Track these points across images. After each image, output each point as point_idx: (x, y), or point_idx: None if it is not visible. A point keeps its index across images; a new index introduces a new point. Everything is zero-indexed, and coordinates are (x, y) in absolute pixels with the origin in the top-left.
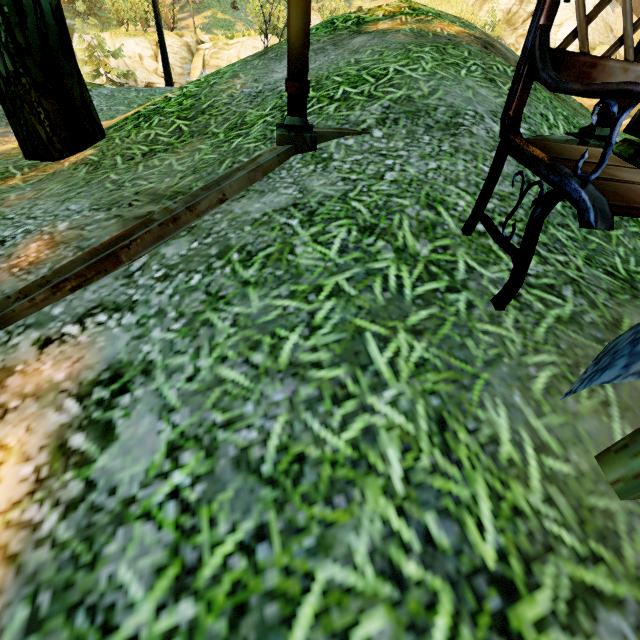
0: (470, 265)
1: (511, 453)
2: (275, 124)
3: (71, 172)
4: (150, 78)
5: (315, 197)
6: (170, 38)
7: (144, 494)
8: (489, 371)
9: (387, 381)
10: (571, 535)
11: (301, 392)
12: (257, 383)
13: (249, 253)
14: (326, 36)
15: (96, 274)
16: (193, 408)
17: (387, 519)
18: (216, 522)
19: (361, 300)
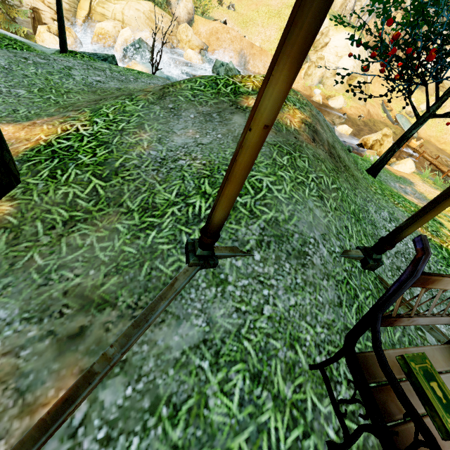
0: (314, 401)
1: None
2: (182, 222)
3: None
4: (36, 4)
5: (218, 332)
6: None
7: None
8: None
9: None
10: None
11: None
12: None
13: (175, 407)
14: (212, 99)
15: (43, 444)
16: None
17: None
18: None
19: None
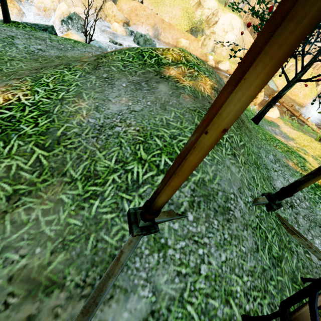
0: None
1: None
2: (123, 189)
3: None
4: None
5: (164, 300)
6: None
7: None
8: None
9: None
10: None
11: None
12: None
13: None
14: (140, 69)
15: None
16: None
17: None
18: None
19: None
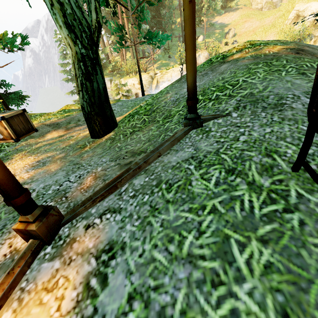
0: (299, 192)
1: None
2: (183, 115)
3: (105, 143)
4: (137, 91)
5: (202, 152)
6: (144, 75)
7: None
8: None
9: (245, 276)
10: None
11: (193, 274)
12: (171, 264)
13: (170, 184)
14: (208, 67)
15: (108, 194)
16: (140, 274)
17: None
18: None
19: (227, 216)
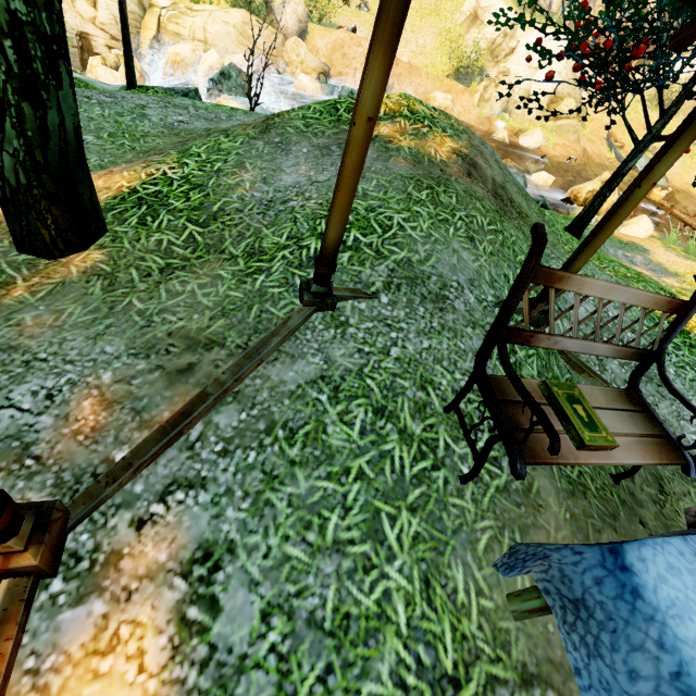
0: (447, 442)
1: (463, 598)
2: (295, 265)
3: (84, 285)
4: (84, 27)
5: (338, 370)
6: None
7: (252, 651)
8: (455, 538)
9: (396, 553)
10: (489, 647)
11: (343, 565)
12: (314, 559)
13: (291, 430)
14: (331, 128)
15: (165, 449)
16: (273, 582)
17: (398, 651)
18: (302, 665)
19: (377, 483)
